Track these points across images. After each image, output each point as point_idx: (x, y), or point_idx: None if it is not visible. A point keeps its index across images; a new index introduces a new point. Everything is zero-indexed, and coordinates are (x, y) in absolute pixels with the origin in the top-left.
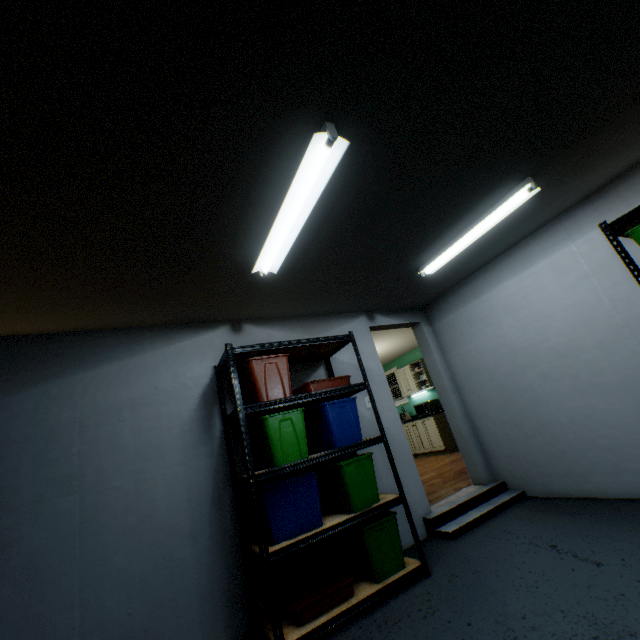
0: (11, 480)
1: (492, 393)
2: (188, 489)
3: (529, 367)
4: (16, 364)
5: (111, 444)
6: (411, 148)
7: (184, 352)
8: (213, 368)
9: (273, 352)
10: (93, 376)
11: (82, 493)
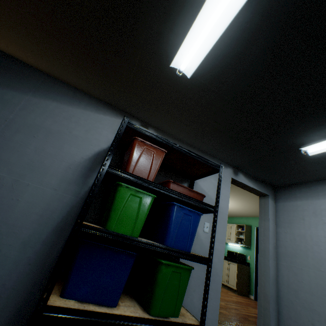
0: None
1: (312, 279)
2: (45, 208)
3: None
4: None
5: (17, 147)
6: None
7: (102, 122)
8: None
9: None
10: (37, 102)
11: None
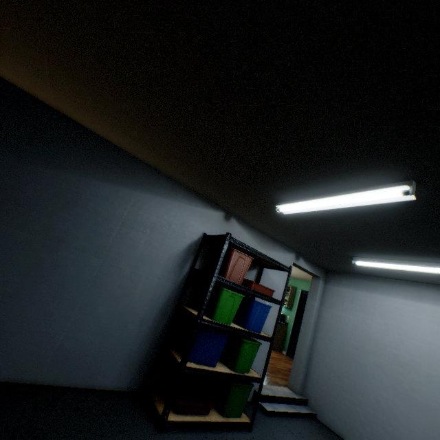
0: (76, 230)
1: (336, 349)
2: (154, 294)
3: (372, 354)
4: (111, 165)
5: (132, 243)
6: (436, 216)
7: (194, 214)
8: (203, 233)
9: (242, 248)
10: (143, 197)
11: (104, 261)
